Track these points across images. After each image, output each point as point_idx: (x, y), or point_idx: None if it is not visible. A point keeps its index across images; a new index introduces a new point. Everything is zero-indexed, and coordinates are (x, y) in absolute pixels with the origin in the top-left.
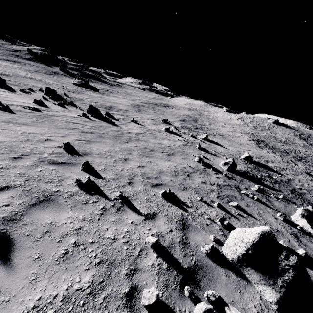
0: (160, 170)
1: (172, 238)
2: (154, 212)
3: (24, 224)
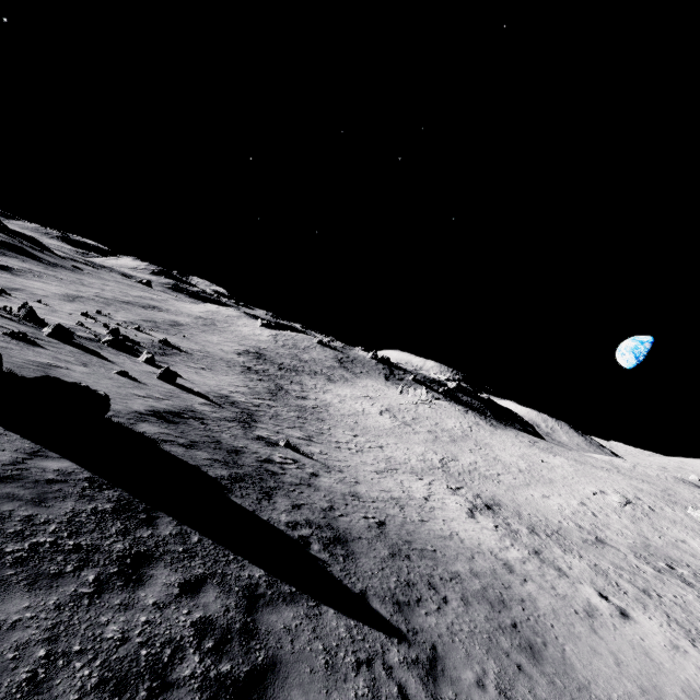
0: None
1: None
2: None
3: None
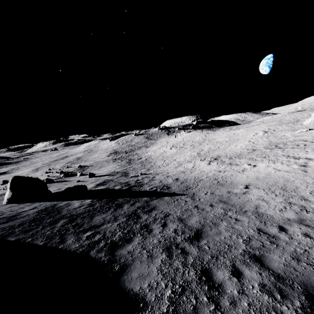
0: None
1: None
2: None
3: None
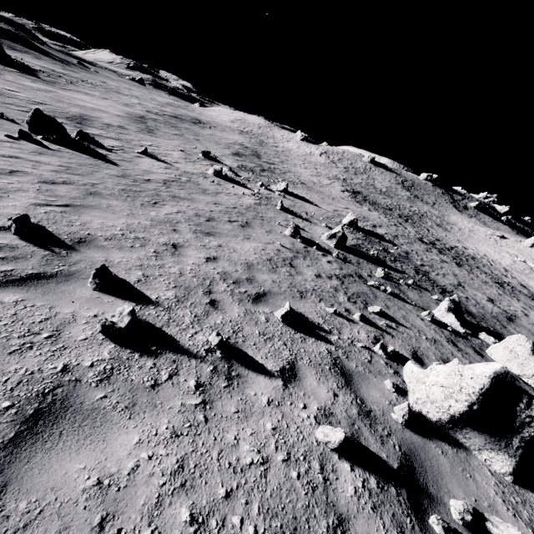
0: (246, 263)
1: (347, 412)
2: (290, 363)
3: (16, 528)
